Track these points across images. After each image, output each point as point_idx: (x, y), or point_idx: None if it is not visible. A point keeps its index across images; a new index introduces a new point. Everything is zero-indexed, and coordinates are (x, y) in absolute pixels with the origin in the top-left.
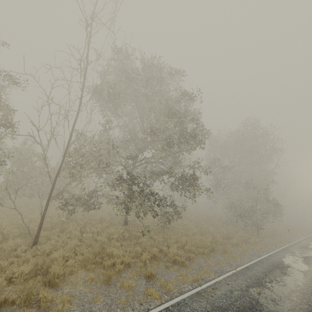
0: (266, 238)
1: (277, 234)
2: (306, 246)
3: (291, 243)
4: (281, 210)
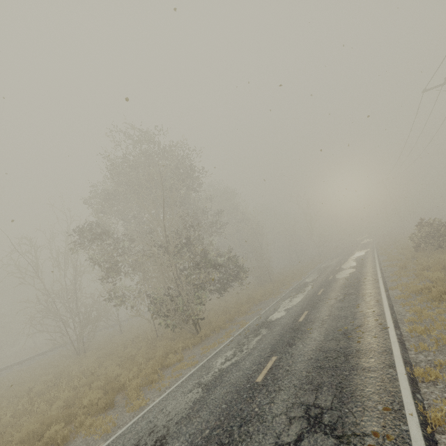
0: (208, 339)
1: (242, 311)
2: (266, 320)
3: (242, 330)
4: (241, 267)
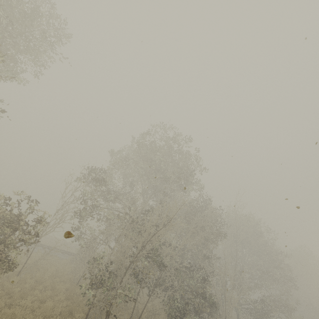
0: None
1: None
2: None
3: None
4: None
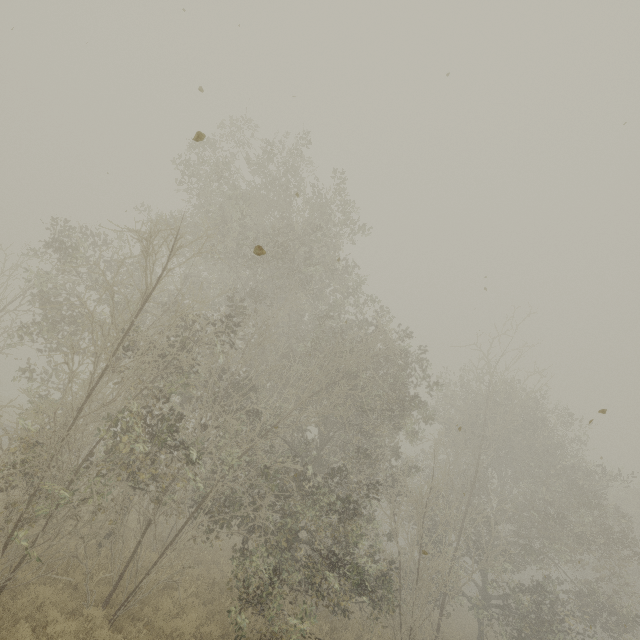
0: None
1: None
2: None
3: None
4: None
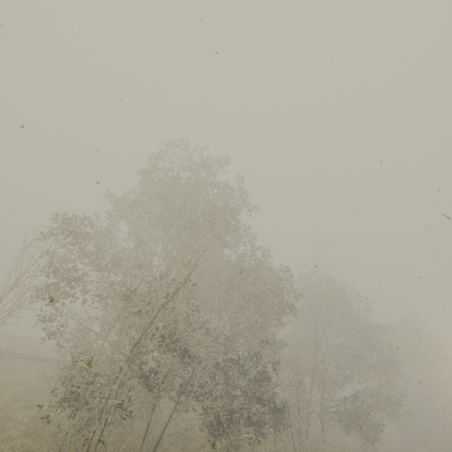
0: None
1: None
2: None
3: None
4: None
